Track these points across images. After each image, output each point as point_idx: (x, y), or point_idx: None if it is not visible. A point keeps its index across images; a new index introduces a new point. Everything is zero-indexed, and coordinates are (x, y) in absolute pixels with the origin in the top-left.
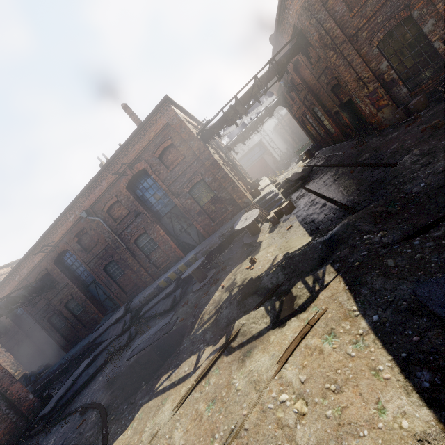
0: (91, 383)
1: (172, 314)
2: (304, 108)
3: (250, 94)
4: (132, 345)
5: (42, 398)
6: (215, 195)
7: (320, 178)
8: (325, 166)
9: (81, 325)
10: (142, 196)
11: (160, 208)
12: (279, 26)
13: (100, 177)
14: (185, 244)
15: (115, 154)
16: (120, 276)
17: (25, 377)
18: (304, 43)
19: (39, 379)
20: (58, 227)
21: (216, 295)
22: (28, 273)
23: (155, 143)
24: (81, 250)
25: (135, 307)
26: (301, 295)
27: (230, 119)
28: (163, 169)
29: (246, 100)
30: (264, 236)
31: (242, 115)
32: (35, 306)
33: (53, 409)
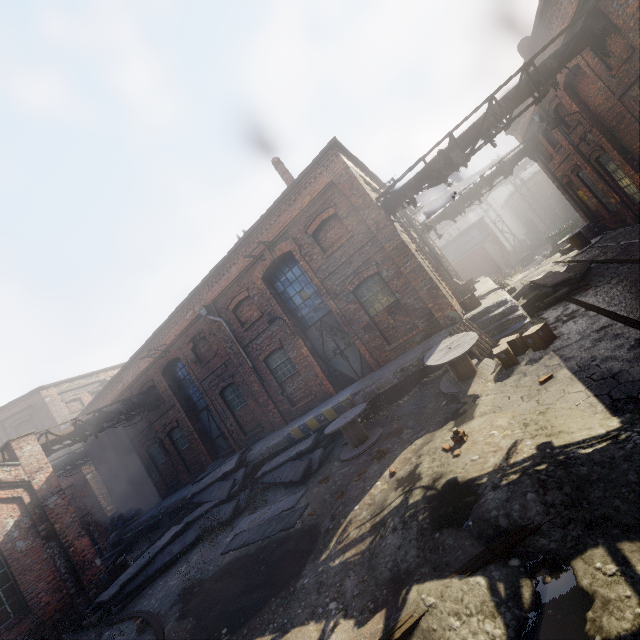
0: (171, 570)
1: (300, 493)
2: (578, 157)
3: (478, 129)
4: (236, 525)
5: (114, 567)
6: (397, 299)
7: (614, 284)
8: (625, 262)
9: (183, 465)
10: (284, 292)
11: (307, 314)
12: (545, 8)
13: (229, 261)
14: (340, 374)
15: (252, 228)
16: (240, 407)
17: (112, 520)
18: (601, 27)
19: (127, 527)
20: (171, 325)
21: (378, 488)
22: (133, 382)
23: (310, 213)
24: (195, 361)
25: (254, 460)
26: (611, 602)
27: (436, 174)
28: (317, 253)
29: (469, 140)
30: (484, 385)
31: (458, 166)
32: (135, 426)
33: (116, 597)
